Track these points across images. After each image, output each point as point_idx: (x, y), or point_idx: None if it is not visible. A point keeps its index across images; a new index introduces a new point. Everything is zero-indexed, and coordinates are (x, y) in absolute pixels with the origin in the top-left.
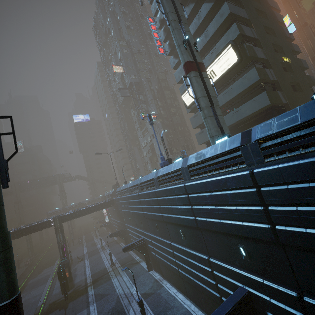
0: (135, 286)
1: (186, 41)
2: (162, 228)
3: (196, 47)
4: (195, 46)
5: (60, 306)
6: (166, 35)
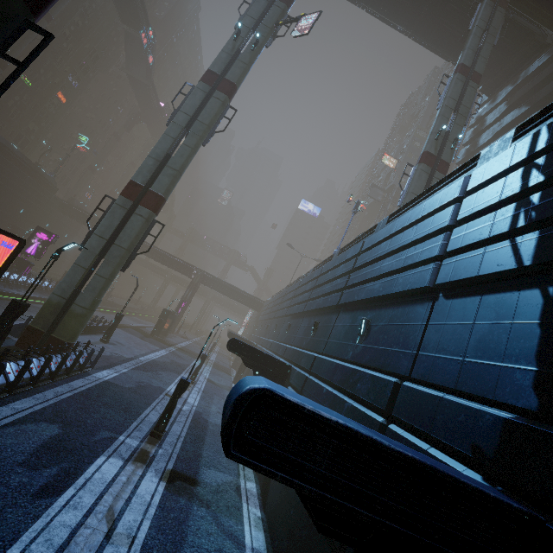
0: (209, 374)
1: (445, 133)
2: (279, 327)
3: (454, 144)
4: (453, 142)
5: (144, 334)
6: (472, 138)
